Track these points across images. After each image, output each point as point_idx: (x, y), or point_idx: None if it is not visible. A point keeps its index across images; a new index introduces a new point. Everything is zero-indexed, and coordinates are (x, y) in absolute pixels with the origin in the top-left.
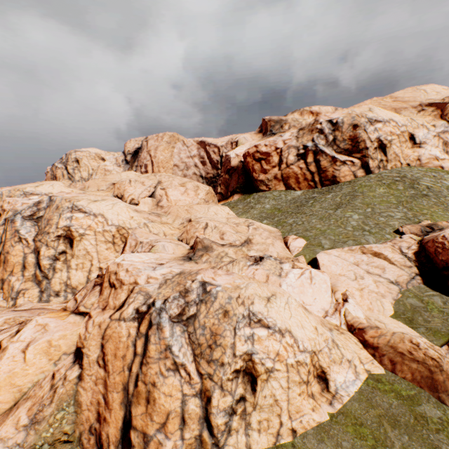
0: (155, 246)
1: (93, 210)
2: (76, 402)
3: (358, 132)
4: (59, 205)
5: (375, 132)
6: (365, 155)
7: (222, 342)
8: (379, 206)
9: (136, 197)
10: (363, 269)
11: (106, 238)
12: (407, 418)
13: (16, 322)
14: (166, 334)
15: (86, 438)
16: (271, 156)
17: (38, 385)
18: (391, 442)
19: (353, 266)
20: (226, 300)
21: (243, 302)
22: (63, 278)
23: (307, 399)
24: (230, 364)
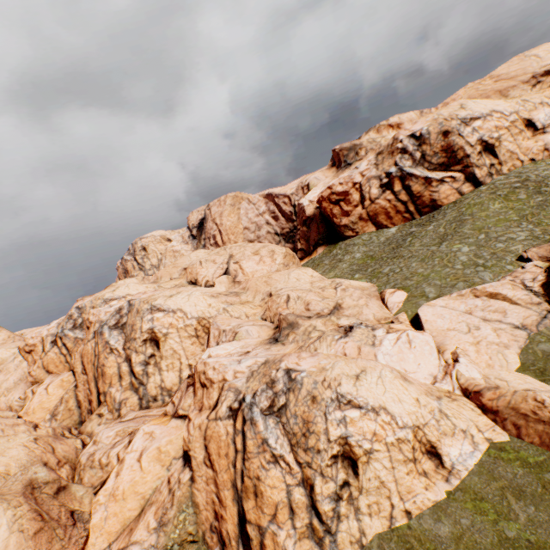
0: (238, 333)
1: (171, 307)
2: (194, 503)
3: (452, 140)
4: (139, 309)
5: (474, 134)
6: (467, 165)
7: (315, 429)
8: (494, 229)
9: (210, 278)
10: (477, 317)
11: (189, 333)
12: (533, 487)
13: (126, 433)
14: (260, 428)
15: (209, 536)
16: (349, 194)
17: (157, 491)
18: (515, 514)
19: (465, 315)
20: (312, 385)
21: (329, 384)
22: (157, 382)
23: (418, 478)
24: (326, 450)
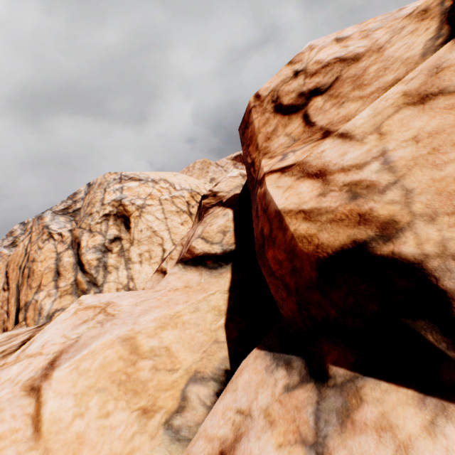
0: None
1: (150, 177)
2: None
3: None
4: (102, 181)
5: None
6: None
7: None
8: None
9: None
10: None
11: (178, 207)
12: None
13: None
14: None
15: None
16: None
17: None
18: None
19: None
20: None
21: None
22: (121, 281)
23: None
24: None
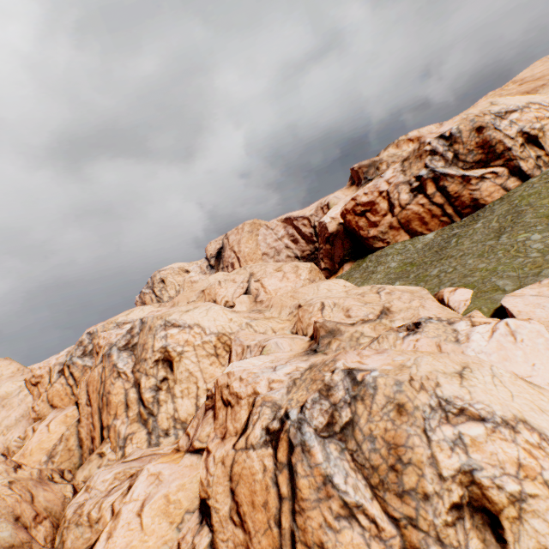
0: (266, 346)
1: (187, 322)
2: None
3: (487, 135)
4: (152, 325)
5: (513, 126)
6: (509, 158)
7: (412, 457)
8: None
9: (230, 298)
10: None
11: (208, 351)
12: None
13: (126, 476)
14: (318, 459)
15: None
16: (376, 203)
17: None
18: None
19: None
20: (394, 388)
21: (421, 385)
22: (169, 412)
23: None
24: (439, 495)
